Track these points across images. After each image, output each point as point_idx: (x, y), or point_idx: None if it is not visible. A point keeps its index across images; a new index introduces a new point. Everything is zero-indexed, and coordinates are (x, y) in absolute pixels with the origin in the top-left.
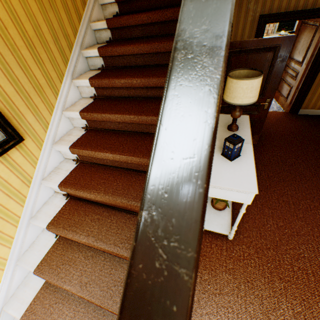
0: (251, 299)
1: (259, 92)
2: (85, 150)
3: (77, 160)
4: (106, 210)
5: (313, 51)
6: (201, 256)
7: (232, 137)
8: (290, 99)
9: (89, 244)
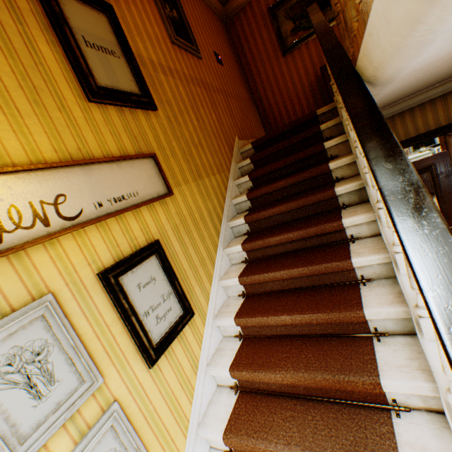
0: None
1: None
2: (254, 317)
3: (240, 335)
4: (297, 401)
5: None
6: None
7: None
8: None
9: None
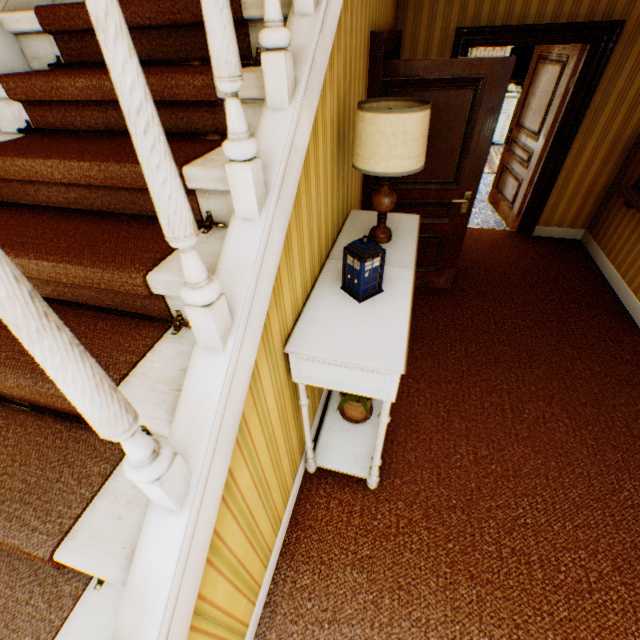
0: (403, 631)
1: (449, 177)
2: None
3: None
4: (4, 411)
5: (558, 110)
6: (303, 529)
7: (359, 244)
8: (519, 206)
9: None
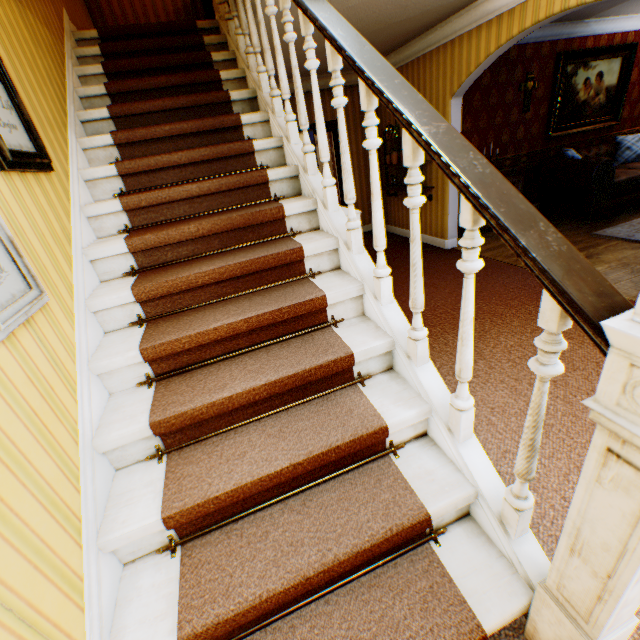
0: None
1: None
2: (152, 192)
3: (128, 229)
4: (214, 255)
5: (333, 165)
6: None
7: None
8: None
9: (221, 270)
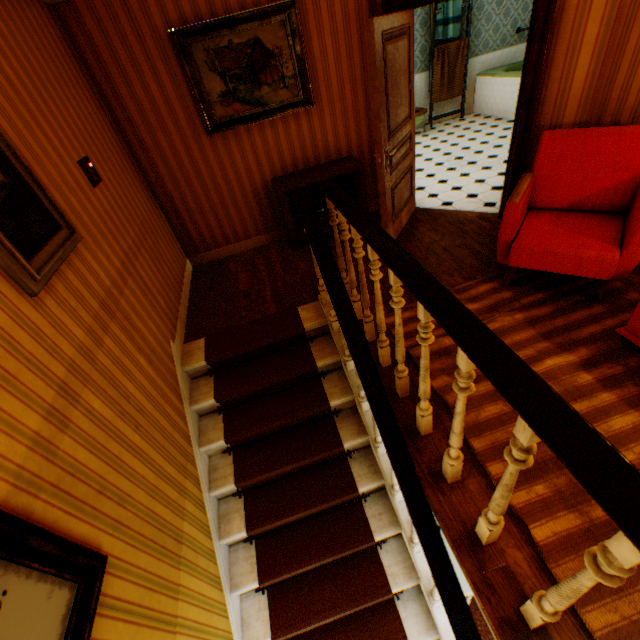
0: None
1: None
2: None
3: None
4: None
5: None
6: None
7: None
8: None
9: None
